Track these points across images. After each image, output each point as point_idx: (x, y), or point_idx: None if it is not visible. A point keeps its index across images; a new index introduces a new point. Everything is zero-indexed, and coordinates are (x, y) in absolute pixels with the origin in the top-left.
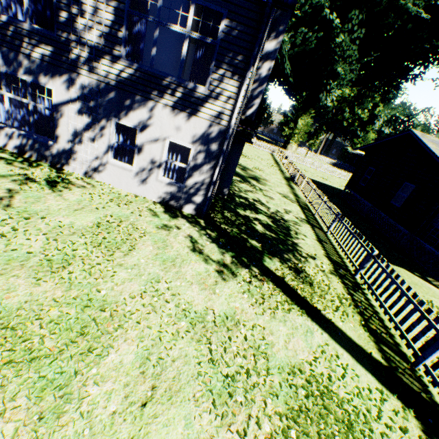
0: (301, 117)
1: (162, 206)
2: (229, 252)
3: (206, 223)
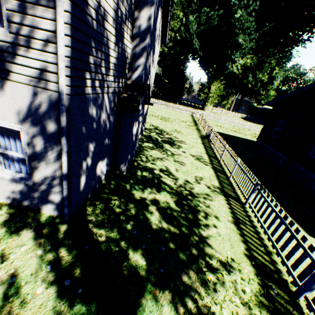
0: (213, 83)
1: (11, 209)
2: (76, 304)
3: (67, 232)
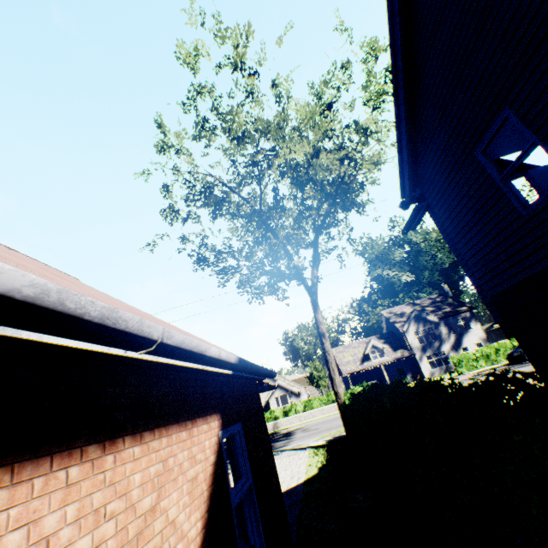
0: None
1: None
2: None
3: None
